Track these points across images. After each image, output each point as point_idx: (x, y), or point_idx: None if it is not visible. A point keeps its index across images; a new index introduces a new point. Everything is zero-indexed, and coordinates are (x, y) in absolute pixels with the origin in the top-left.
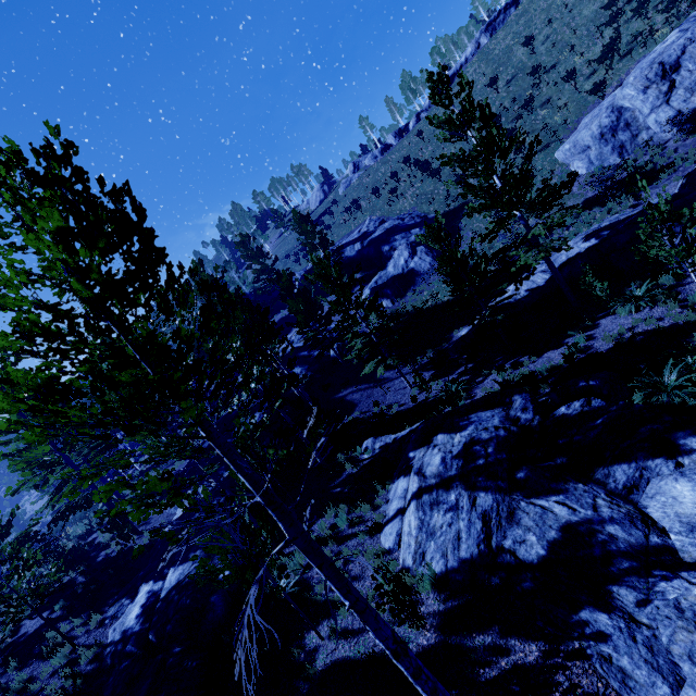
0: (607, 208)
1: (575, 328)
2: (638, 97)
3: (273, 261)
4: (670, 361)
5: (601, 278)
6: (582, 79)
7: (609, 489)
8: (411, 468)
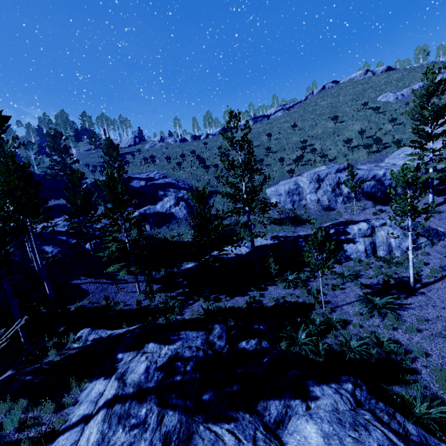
0: (282, 227)
1: (256, 287)
2: (307, 184)
3: (73, 161)
4: (303, 325)
5: (276, 263)
6: (285, 164)
7: (265, 422)
8: (115, 370)
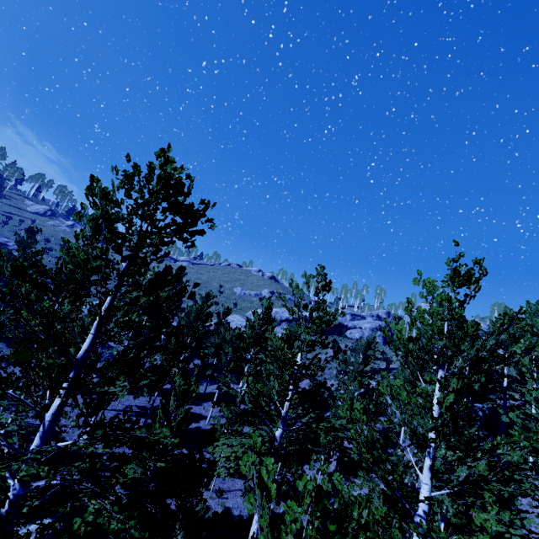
0: None
1: None
2: None
3: None
4: None
5: None
6: None
7: None
8: None
